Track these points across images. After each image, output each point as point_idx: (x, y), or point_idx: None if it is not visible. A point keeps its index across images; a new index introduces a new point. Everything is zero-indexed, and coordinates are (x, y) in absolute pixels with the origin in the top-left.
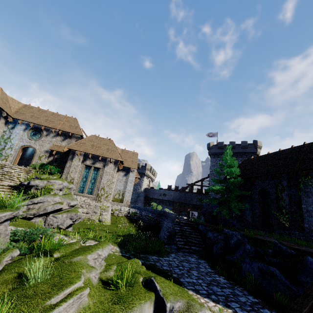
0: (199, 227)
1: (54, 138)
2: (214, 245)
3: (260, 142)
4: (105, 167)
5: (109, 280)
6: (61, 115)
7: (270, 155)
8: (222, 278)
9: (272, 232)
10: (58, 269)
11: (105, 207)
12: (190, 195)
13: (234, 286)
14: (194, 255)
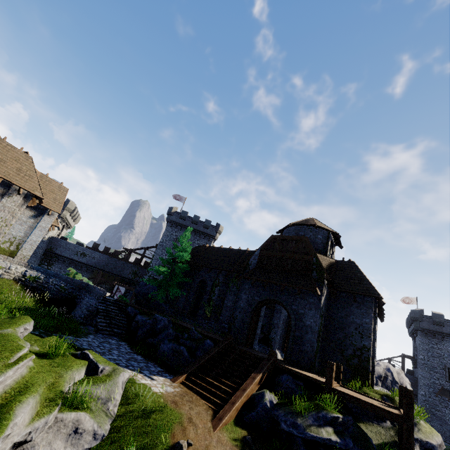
0: (128, 308)
1: None
2: (140, 329)
3: (222, 227)
4: (5, 199)
5: (38, 352)
6: None
7: (221, 250)
8: (140, 356)
9: (196, 321)
10: None
11: None
12: (124, 265)
13: (148, 362)
14: (115, 337)
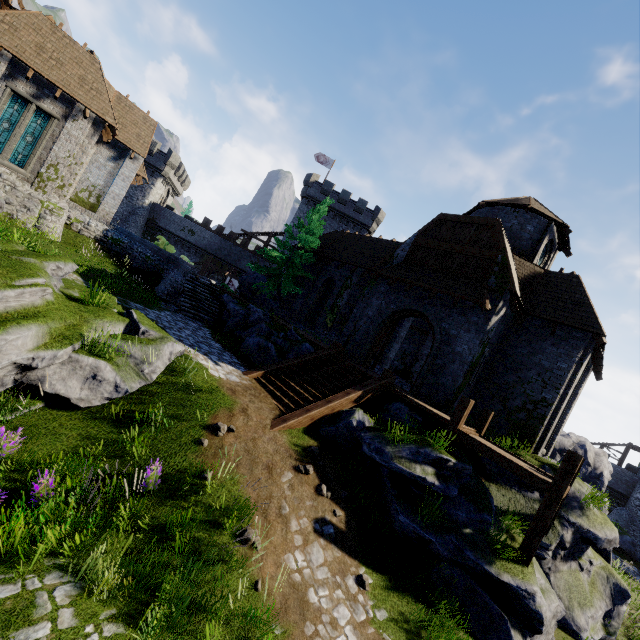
0: (224, 296)
1: None
2: (230, 319)
3: (383, 214)
4: (69, 123)
5: (73, 297)
6: None
7: (365, 239)
8: (219, 345)
9: (313, 330)
10: (5, 261)
11: (55, 207)
12: (241, 253)
13: (226, 351)
14: (199, 322)
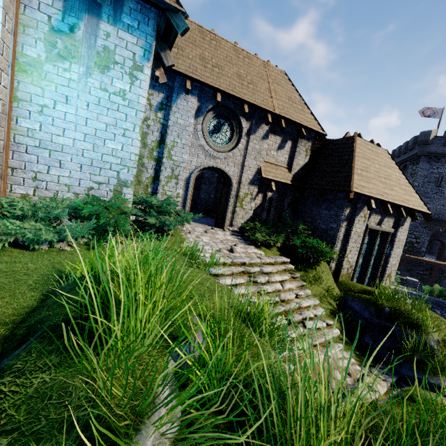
0: None
1: (264, 141)
2: None
3: None
4: (399, 231)
5: None
6: (252, 56)
7: None
8: None
9: None
10: None
11: None
12: None
13: None
14: None
